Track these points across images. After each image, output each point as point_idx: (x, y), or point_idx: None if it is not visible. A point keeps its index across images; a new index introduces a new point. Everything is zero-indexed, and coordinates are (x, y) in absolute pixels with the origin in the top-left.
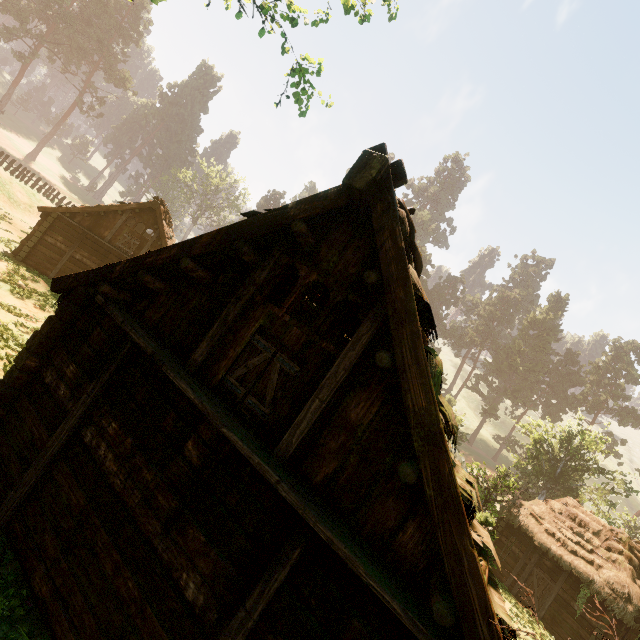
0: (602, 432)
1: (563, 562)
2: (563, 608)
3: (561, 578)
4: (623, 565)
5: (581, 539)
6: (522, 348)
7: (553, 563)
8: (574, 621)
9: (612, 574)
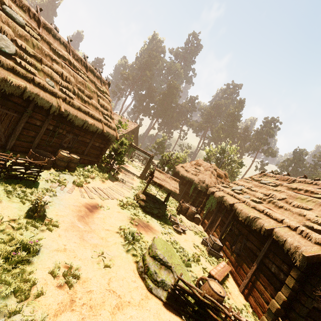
0: (259, 161)
1: (187, 177)
2: (186, 195)
3: (187, 185)
4: (208, 173)
5: (197, 169)
6: (223, 126)
7: (186, 181)
8: (188, 197)
9: (201, 176)
